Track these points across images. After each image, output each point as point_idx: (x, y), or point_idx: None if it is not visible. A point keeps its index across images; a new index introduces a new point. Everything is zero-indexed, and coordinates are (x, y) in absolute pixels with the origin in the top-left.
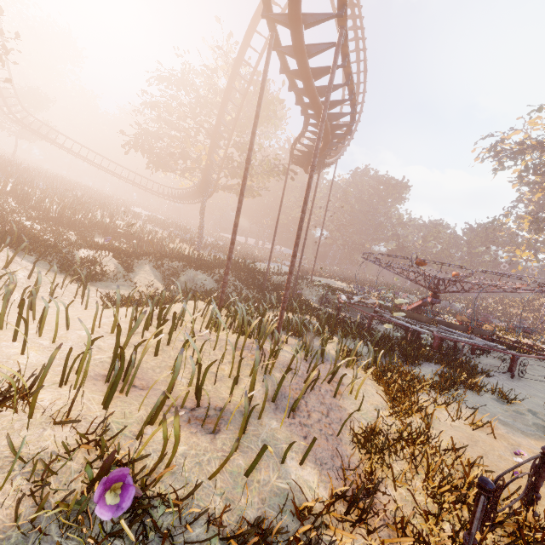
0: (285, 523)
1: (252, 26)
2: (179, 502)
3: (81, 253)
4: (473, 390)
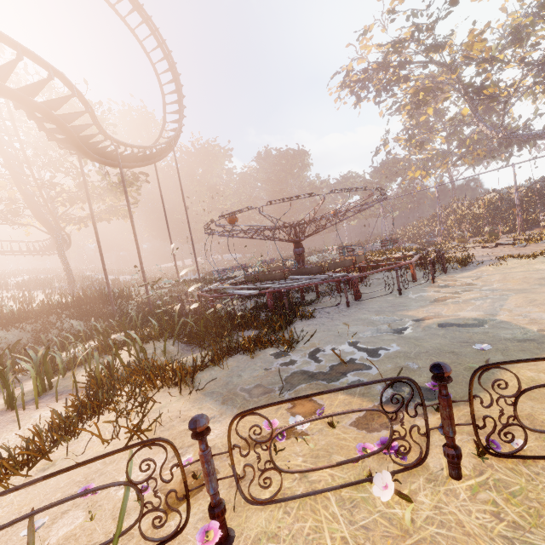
0: None
1: None
2: None
3: None
4: (256, 351)
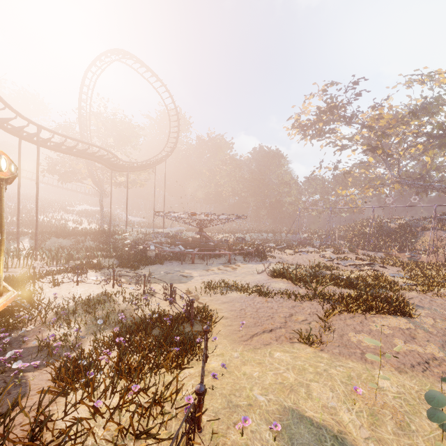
0: None
1: (80, 100)
2: None
3: None
4: (128, 268)
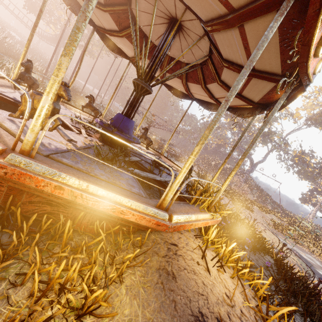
0: None
1: None
2: None
3: None
4: None
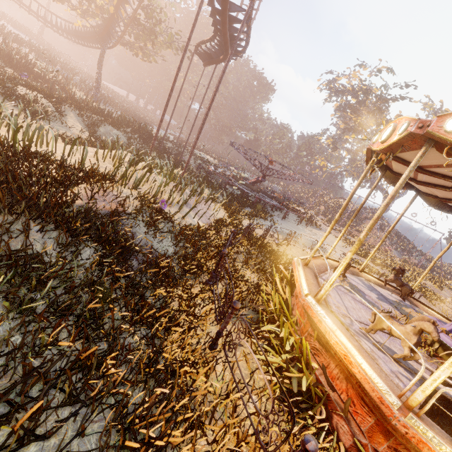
0: (195, 230)
1: None
2: (171, 215)
3: (18, 89)
4: (263, 219)
